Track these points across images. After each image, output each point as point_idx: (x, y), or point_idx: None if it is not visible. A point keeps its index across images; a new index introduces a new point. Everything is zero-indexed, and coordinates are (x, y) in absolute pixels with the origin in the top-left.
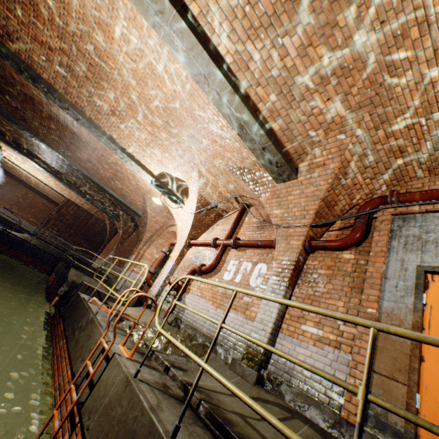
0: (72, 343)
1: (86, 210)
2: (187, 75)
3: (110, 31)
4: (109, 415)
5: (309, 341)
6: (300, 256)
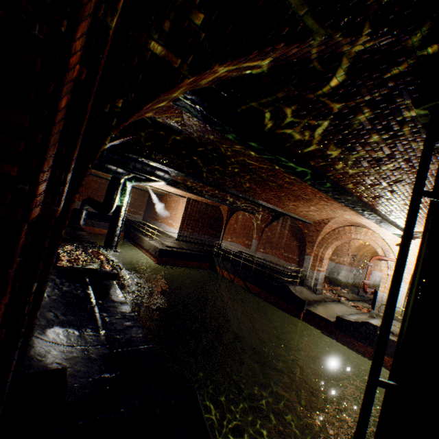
0: None
1: (203, 203)
2: None
3: None
4: None
5: None
6: None
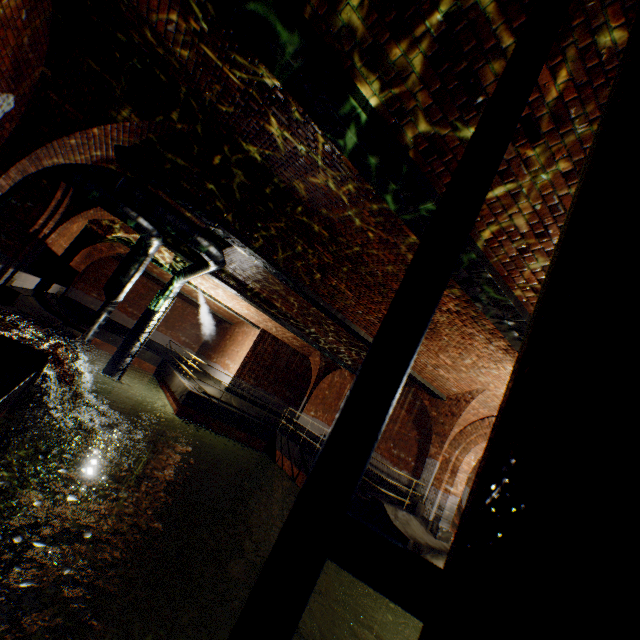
0: None
1: (285, 344)
2: None
3: None
4: None
5: None
6: None
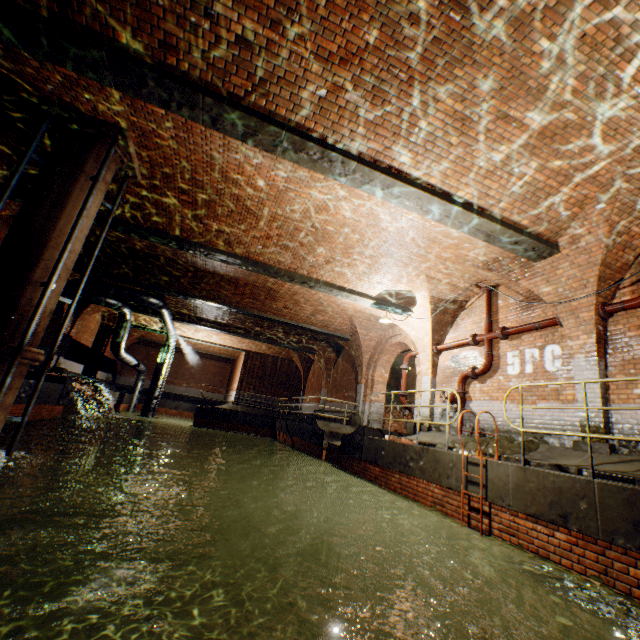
0: (415, 472)
1: (269, 355)
2: (421, 217)
3: (334, 210)
4: (523, 491)
5: None
6: (598, 325)
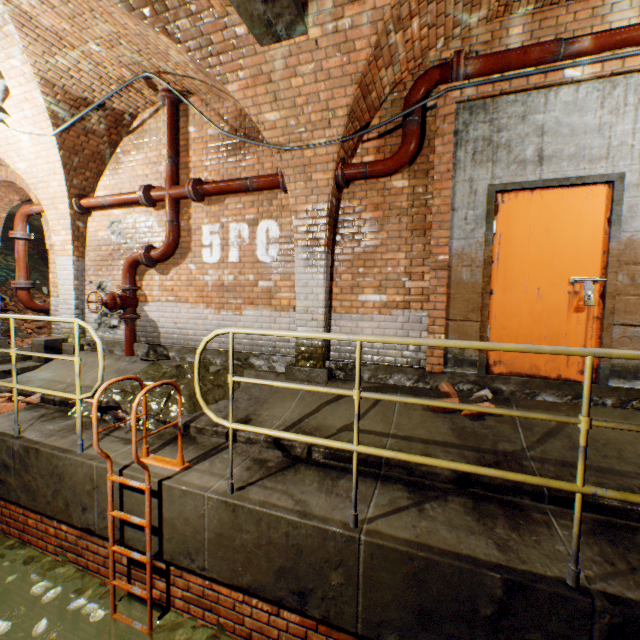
0: (17, 495)
1: None
2: None
3: None
4: (232, 546)
5: (372, 312)
6: (333, 198)
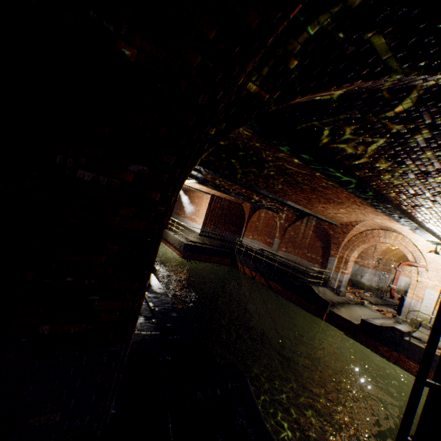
0: None
1: (226, 200)
2: None
3: None
4: None
5: None
6: None
